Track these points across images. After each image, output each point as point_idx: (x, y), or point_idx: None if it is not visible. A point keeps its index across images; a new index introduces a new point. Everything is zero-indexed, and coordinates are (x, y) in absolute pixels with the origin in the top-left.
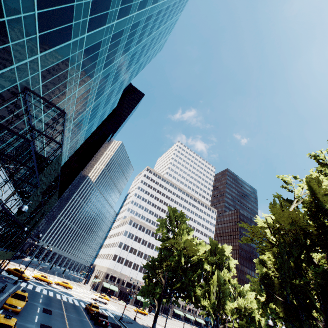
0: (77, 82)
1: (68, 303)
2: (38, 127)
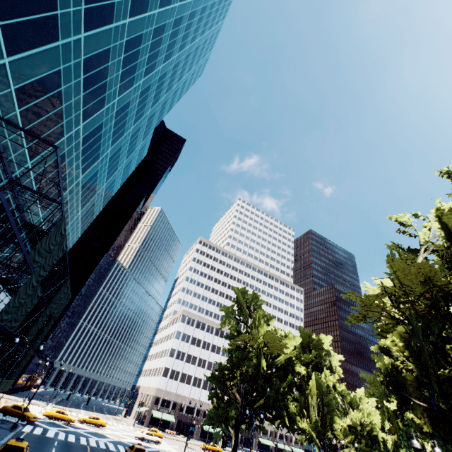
0: (80, 112)
1: (99, 449)
2: (25, 182)
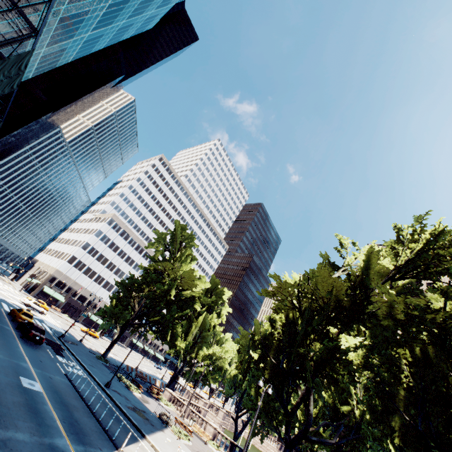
0: None
1: None
2: None
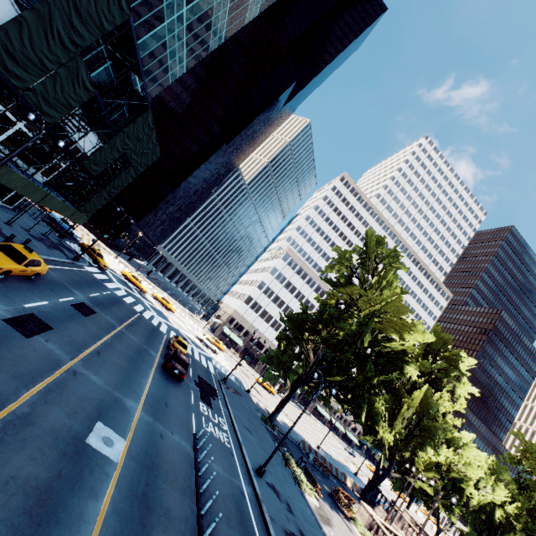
0: None
1: (148, 322)
2: None
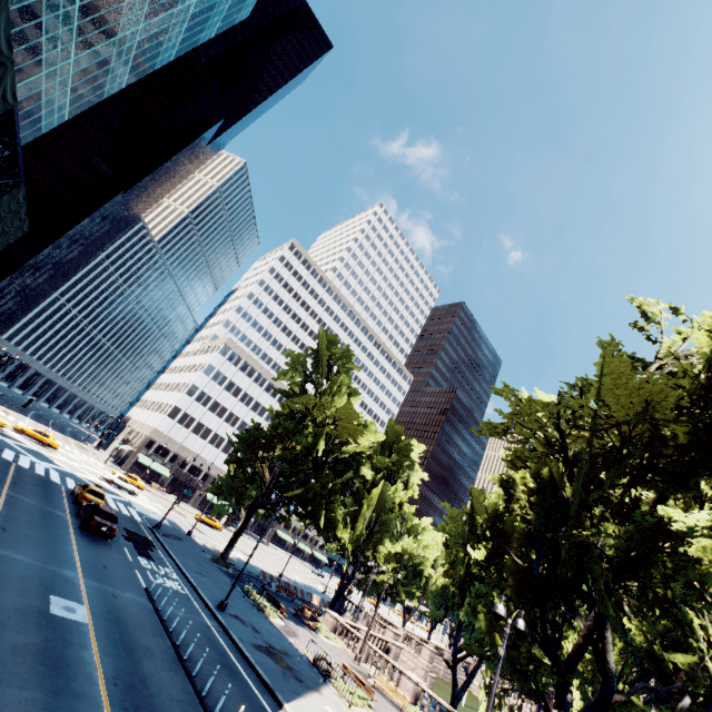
0: None
1: (32, 473)
2: None
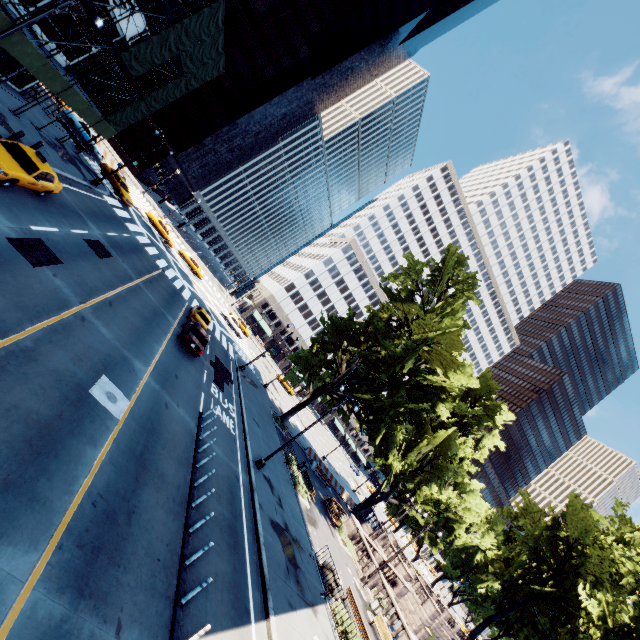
0: None
1: (170, 282)
2: None
